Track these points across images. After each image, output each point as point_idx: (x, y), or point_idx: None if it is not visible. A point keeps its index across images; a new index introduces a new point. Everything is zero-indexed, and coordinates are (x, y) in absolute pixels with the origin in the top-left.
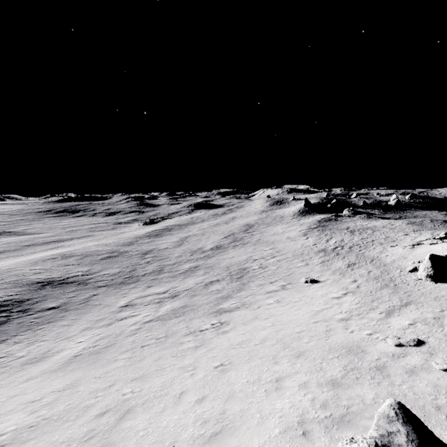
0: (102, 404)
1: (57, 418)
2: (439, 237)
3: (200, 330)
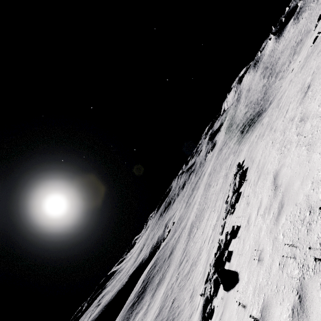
0: None
1: None
2: None
3: None
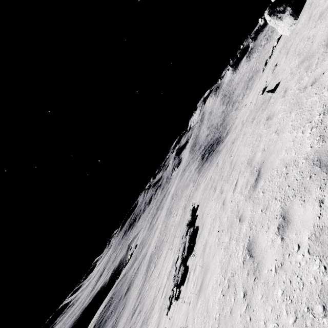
0: None
1: None
2: None
3: None
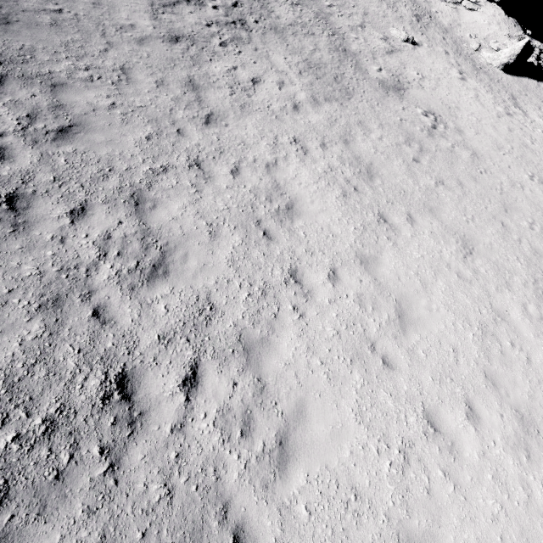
0: (538, 244)
1: (542, 275)
2: (476, 1)
3: (429, 126)
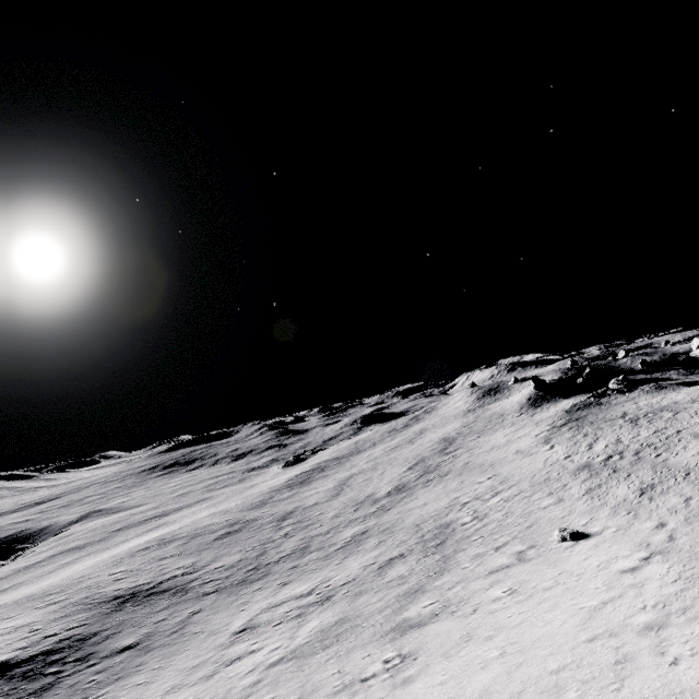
0: None
1: None
2: None
3: (361, 677)
